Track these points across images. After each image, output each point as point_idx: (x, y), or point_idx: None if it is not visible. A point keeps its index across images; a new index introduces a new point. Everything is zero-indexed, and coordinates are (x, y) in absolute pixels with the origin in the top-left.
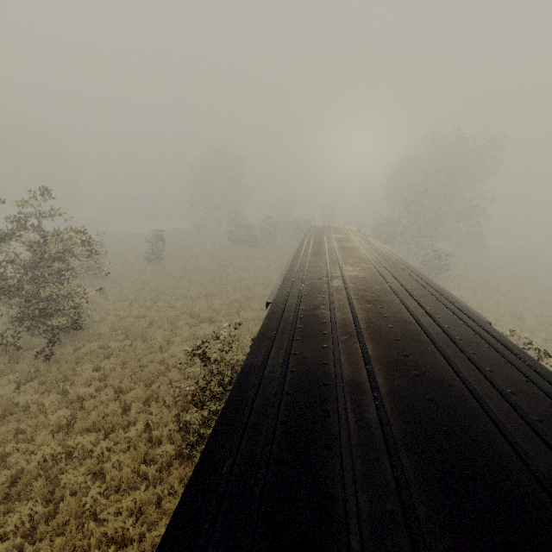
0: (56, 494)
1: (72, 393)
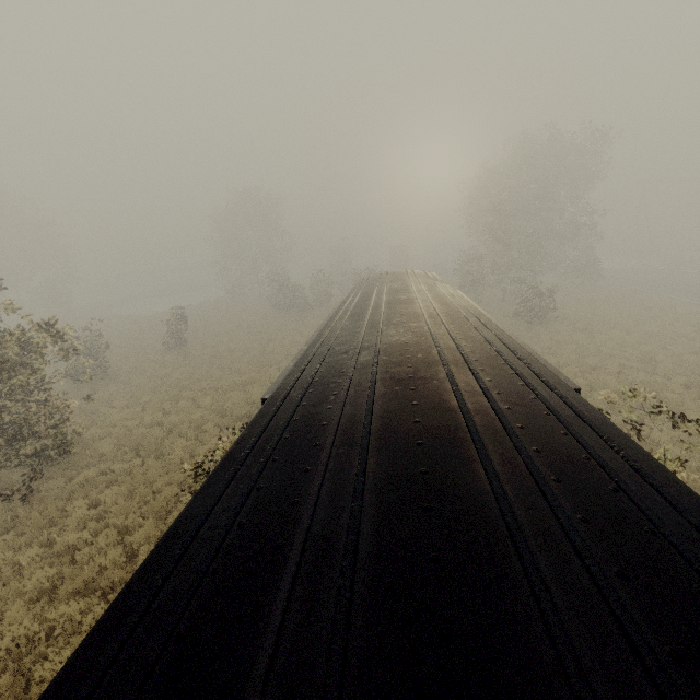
0: (32, 692)
1: (59, 543)
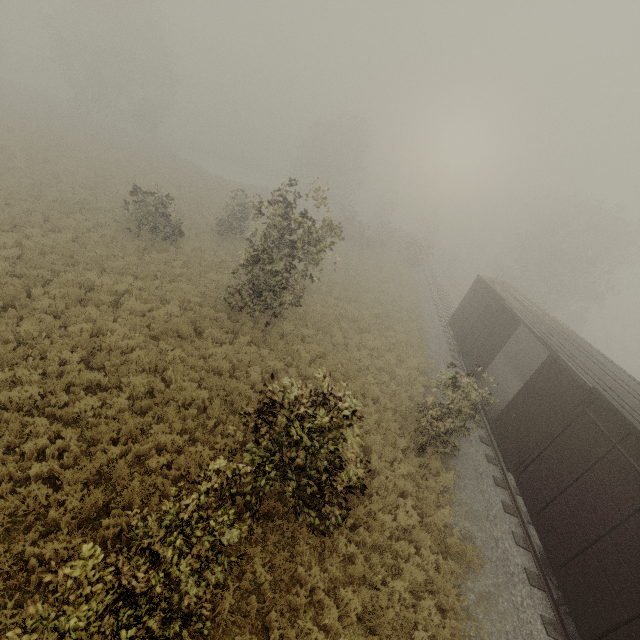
0: None
1: (304, 370)
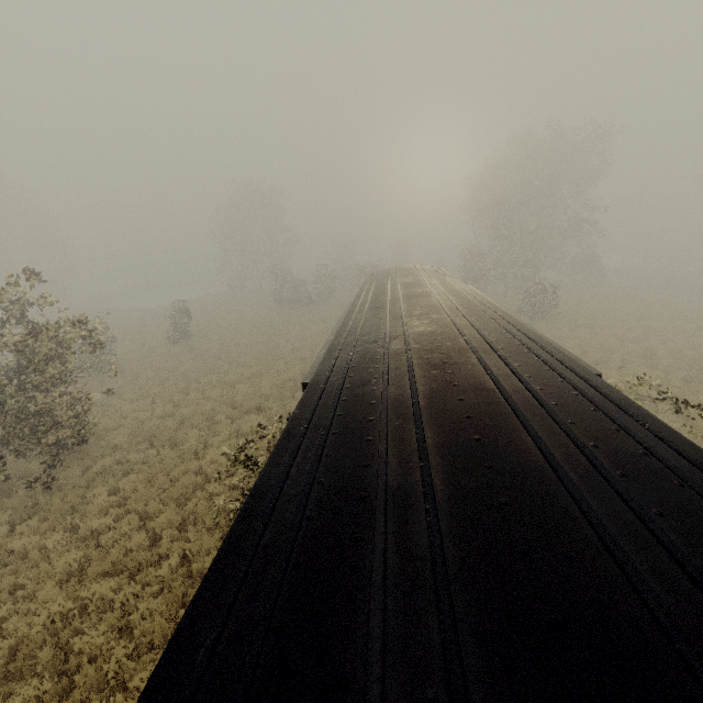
0: (71, 663)
1: (83, 528)
